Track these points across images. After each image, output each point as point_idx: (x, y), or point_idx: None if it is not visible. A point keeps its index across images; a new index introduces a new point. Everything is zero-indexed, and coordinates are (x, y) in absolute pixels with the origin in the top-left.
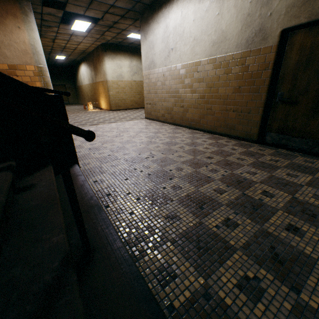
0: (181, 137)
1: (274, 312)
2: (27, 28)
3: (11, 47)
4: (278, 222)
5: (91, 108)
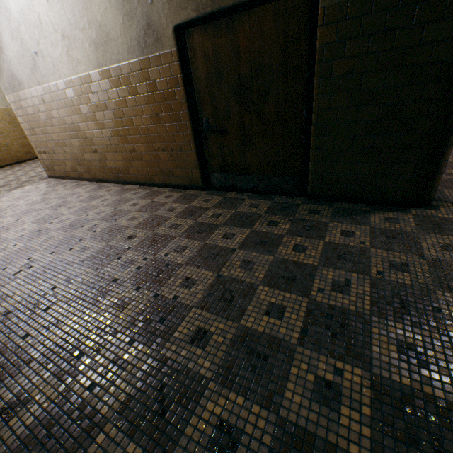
0: (100, 205)
1: None
2: None
3: None
4: (185, 332)
5: None
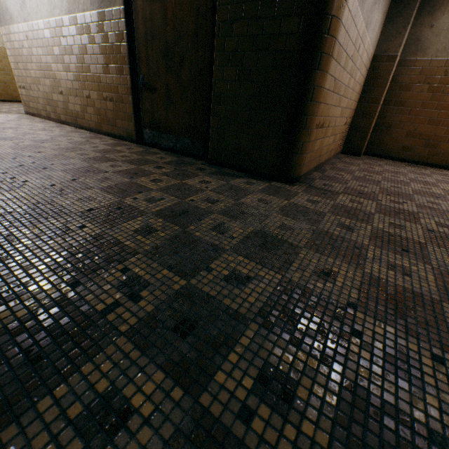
0: (43, 134)
1: None
2: None
3: None
4: (7, 195)
5: None
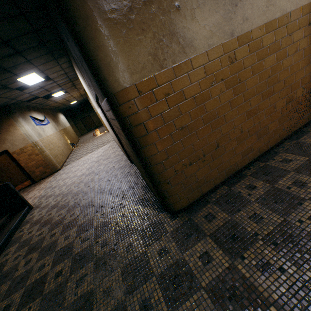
0: (104, 164)
1: (13, 264)
2: (20, 127)
3: (17, 140)
4: (54, 232)
5: (98, 133)
